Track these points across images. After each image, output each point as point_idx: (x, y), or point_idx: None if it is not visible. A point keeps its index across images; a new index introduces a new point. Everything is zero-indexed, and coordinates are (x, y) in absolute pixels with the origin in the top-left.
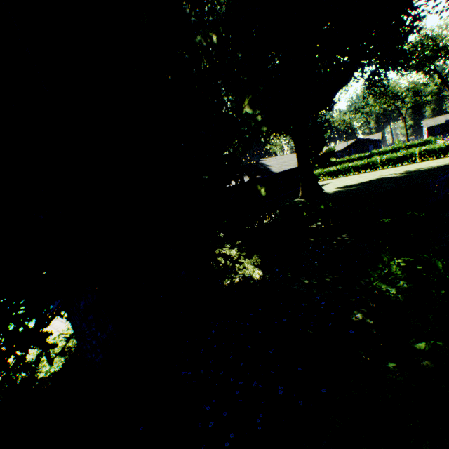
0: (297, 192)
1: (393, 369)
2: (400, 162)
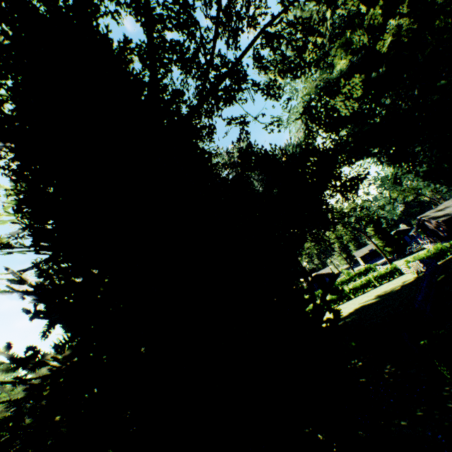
0: None
1: None
2: (365, 288)
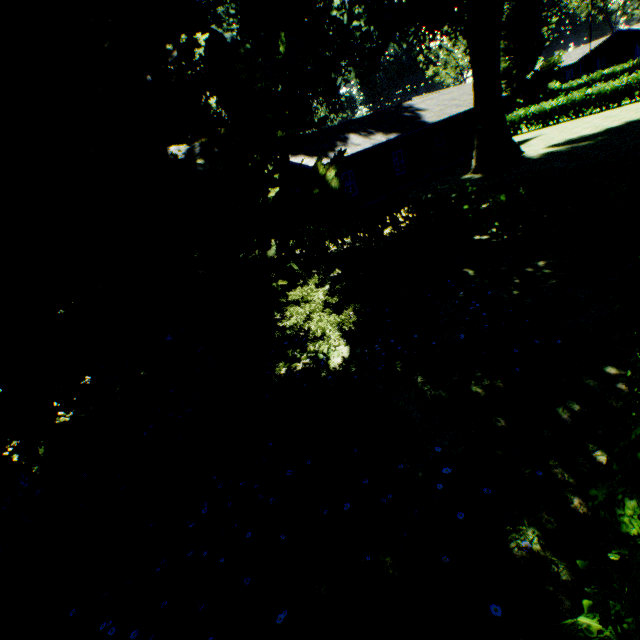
0: (470, 161)
1: None
2: None
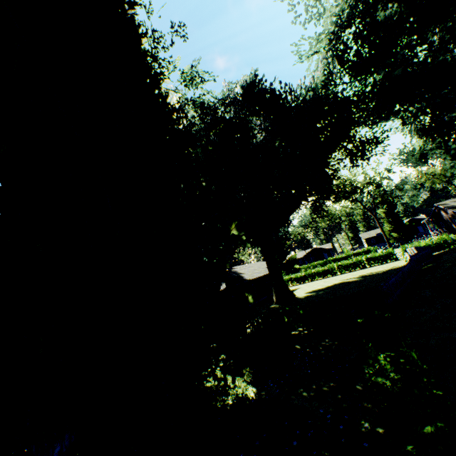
0: (270, 298)
1: (412, 450)
2: (354, 267)
